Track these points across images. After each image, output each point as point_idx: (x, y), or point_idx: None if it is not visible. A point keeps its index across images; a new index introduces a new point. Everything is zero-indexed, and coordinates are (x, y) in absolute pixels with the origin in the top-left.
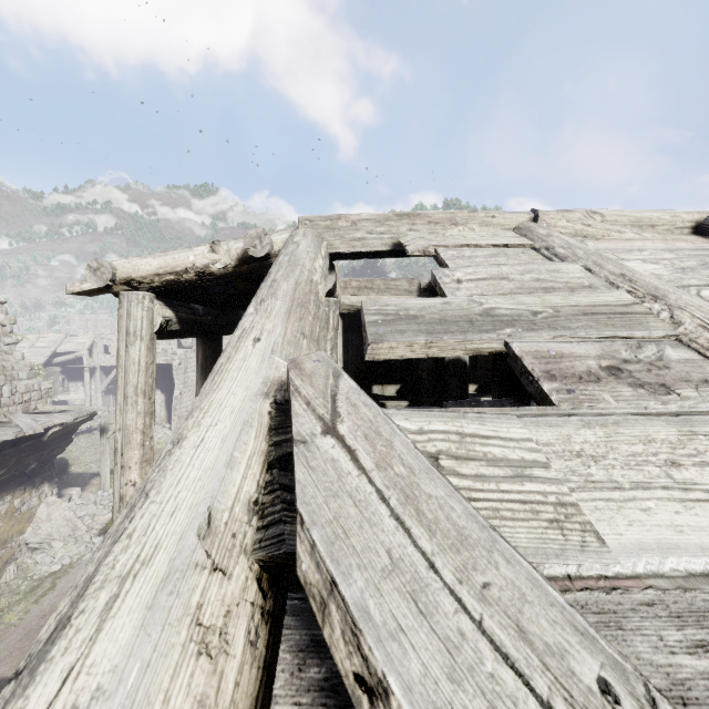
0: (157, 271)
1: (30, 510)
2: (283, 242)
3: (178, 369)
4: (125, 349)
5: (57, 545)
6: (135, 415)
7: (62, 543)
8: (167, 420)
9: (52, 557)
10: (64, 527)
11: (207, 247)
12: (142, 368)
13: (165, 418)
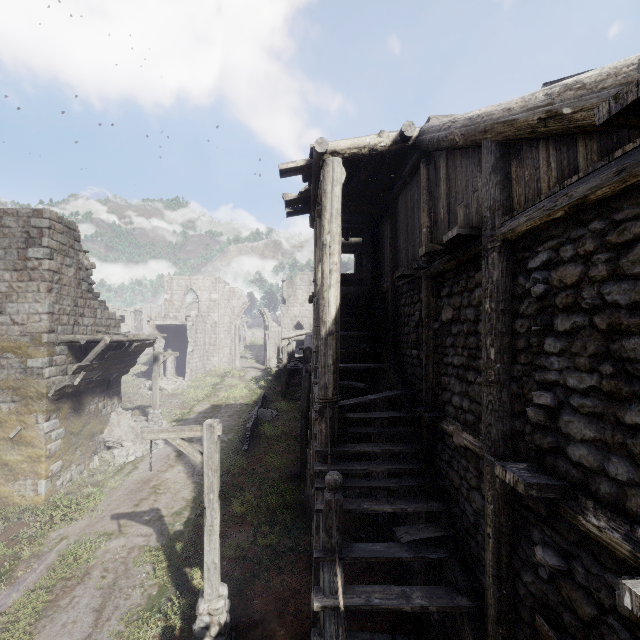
0: (350, 147)
1: (106, 415)
2: (417, 132)
3: (191, 329)
4: (332, 188)
5: (127, 444)
6: (337, 225)
7: (131, 443)
8: (178, 376)
9: (127, 452)
10: (130, 433)
11: (375, 135)
12: (339, 200)
13: (175, 375)
